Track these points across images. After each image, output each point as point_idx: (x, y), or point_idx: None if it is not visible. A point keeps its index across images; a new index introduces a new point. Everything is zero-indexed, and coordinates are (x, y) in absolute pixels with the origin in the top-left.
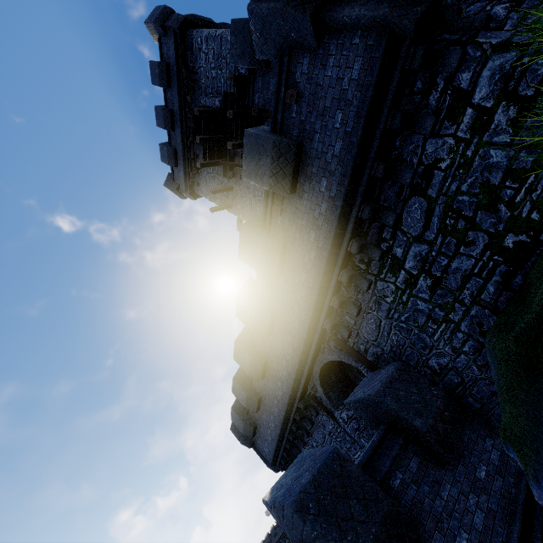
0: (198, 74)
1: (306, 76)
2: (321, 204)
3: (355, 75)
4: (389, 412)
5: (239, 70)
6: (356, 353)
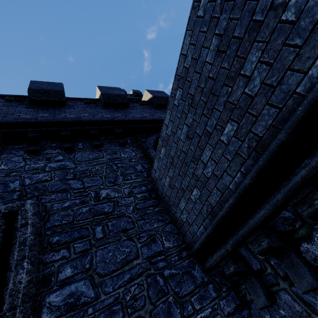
0: None
1: None
2: None
3: None
4: None
5: None
6: None
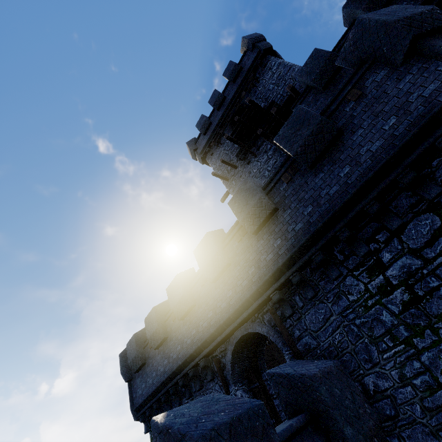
0: (259, 83)
1: (377, 84)
2: (333, 186)
3: (426, 93)
4: (317, 403)
5: None
6: (289, 335)
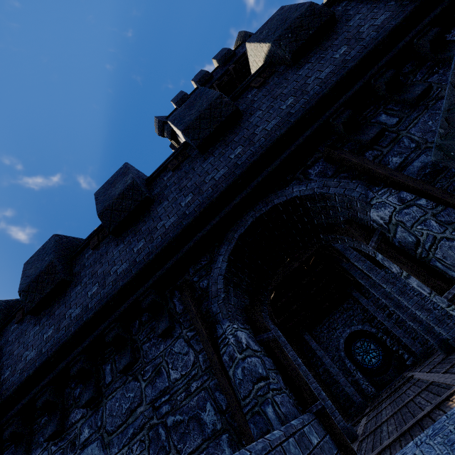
0: None
1: None
2: None
3: None
4: None
5: None
6: (380, 164)
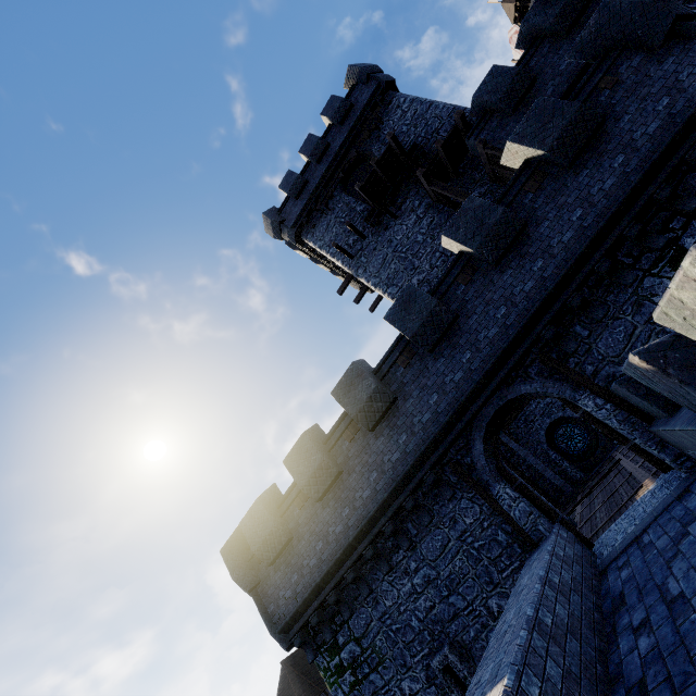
0: (384, 125)
1: (634, 69)
2: (607, 180)
3: None
4: None
5: (440, 133)
6: (581, 374)
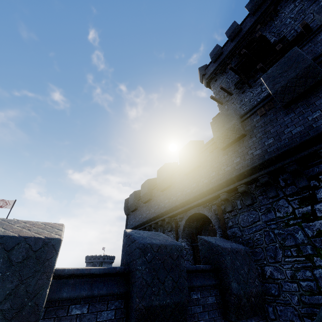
0: (278, 16)
1: None
2: (298, 127)
3: None
4: (221, 263)
5: None
6: (224, 223)
